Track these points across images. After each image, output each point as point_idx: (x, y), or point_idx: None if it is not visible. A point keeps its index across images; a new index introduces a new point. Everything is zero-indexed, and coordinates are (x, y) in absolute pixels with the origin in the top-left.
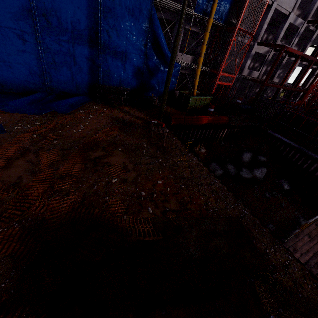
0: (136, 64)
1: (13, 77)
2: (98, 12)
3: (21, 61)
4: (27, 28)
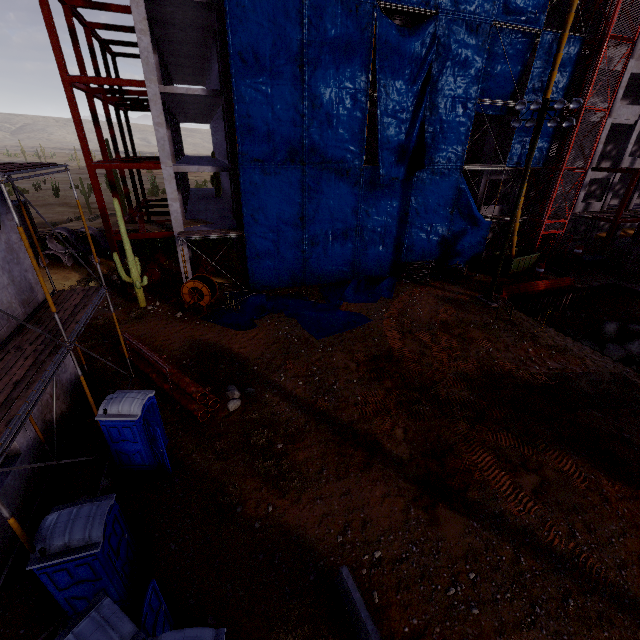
0: (441, 233)
1: (330, 269)
2: (410, 195)
3: (340, 254)
4: (352, 225)
